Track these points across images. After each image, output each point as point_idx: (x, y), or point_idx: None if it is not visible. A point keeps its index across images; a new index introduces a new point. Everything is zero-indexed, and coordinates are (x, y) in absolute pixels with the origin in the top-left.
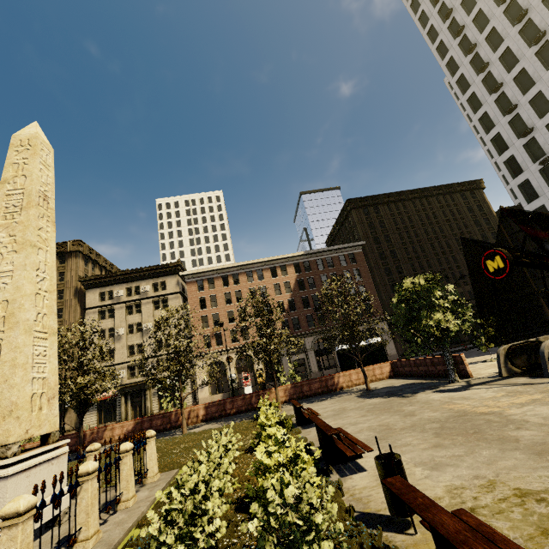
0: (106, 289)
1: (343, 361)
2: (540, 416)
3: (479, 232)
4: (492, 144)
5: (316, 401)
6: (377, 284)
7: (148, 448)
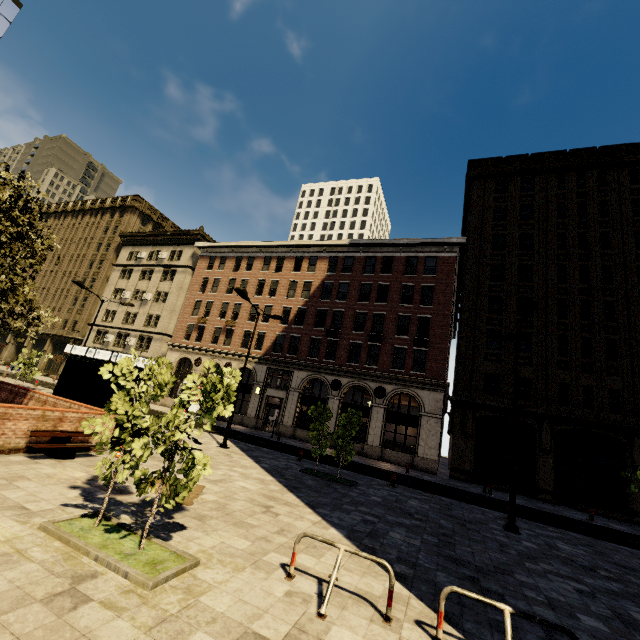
0: (136, 249)
1: (61, 375)
2: None
3: None
4: None
5: None
6: (461, 322)
7: None
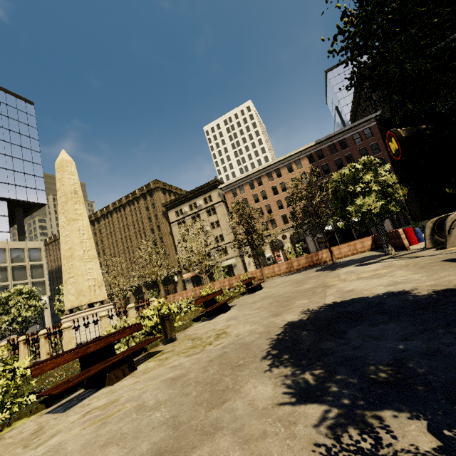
0: (178, 208)
1: None
2: (339, 289)
3: None
4: None
5: (294, 273)
6: None
7: (152, 306)
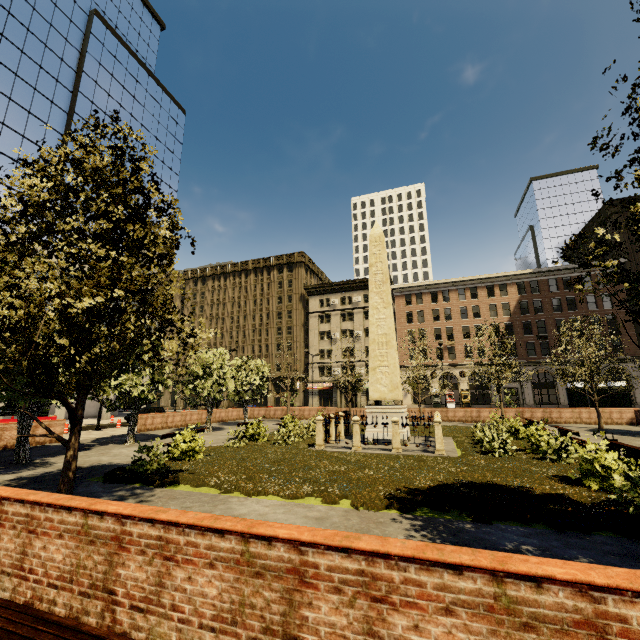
0: (324, 297)
1: (573, 398)
2: None
3: None
4: None
5: None
6: None
7: None
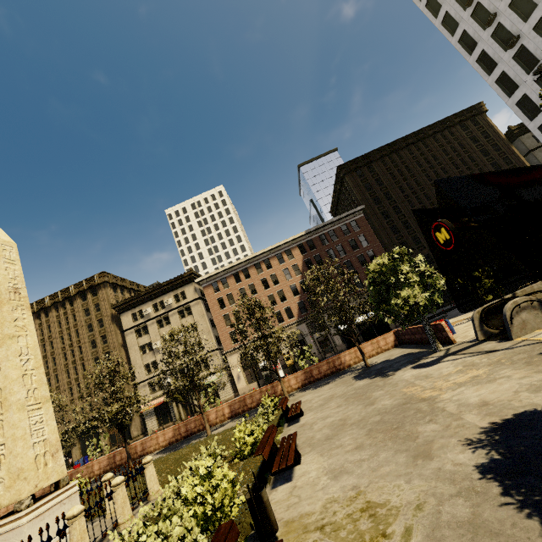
0: (136, 310)
1: (347, 340)
2: (459, 402)
3: (489, 161)
4: (479, 65)
5: (322, 385)
6: (385, 245)
7: (147, 471)
